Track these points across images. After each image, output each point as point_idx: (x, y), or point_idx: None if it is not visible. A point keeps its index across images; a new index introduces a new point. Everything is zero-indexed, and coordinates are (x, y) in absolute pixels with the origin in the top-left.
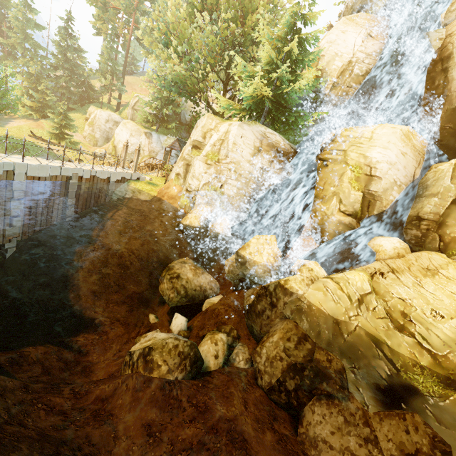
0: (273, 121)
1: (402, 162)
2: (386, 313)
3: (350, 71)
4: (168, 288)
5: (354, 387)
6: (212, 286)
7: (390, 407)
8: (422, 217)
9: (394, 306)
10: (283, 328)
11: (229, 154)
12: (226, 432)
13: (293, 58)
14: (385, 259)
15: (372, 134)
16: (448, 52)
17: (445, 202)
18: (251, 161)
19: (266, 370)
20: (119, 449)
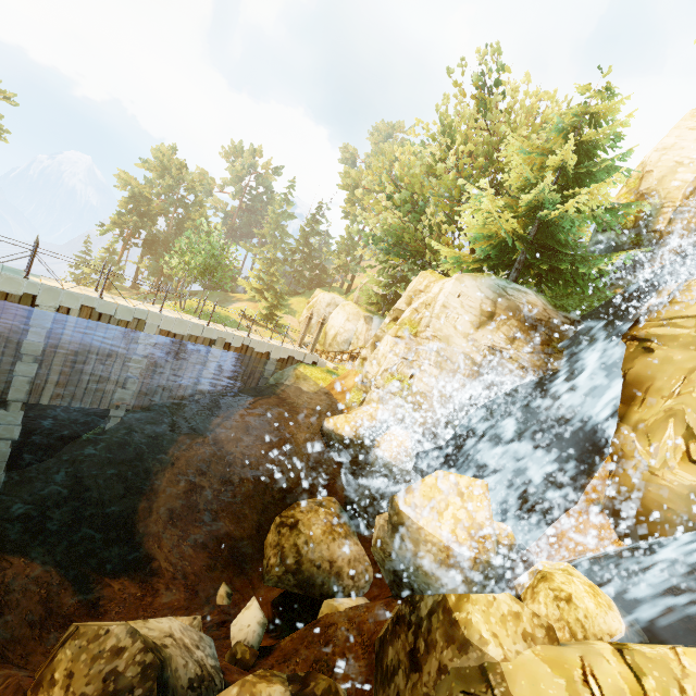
0: (540, 280)
1: None
2: None
3: None
4: (271, 542)
5: None
6: (356, 572)
7: None
8: None
9: None
10: None
11: (434, 322)
12: None
13: (568, 173)
14: None
15: None
16: None
17: None
18: (470, 334)
19: None
20: None
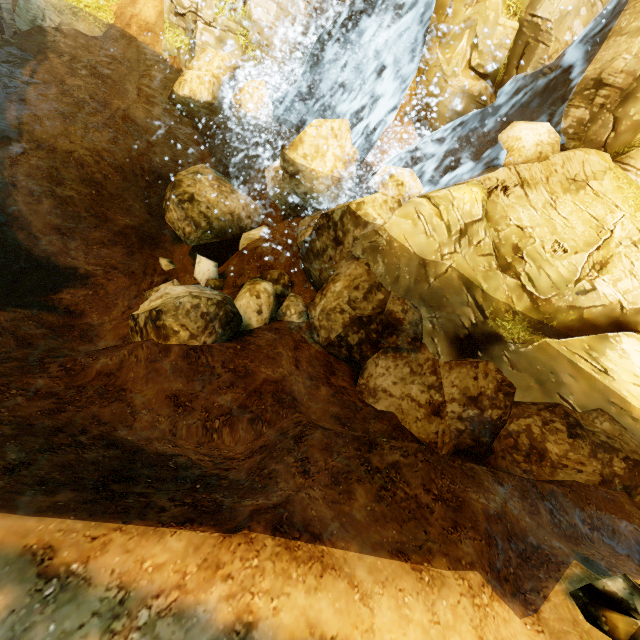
0: None
1: None
2: (493, 248)
3: None
4: (179, 218)
5: (429, 338)
6: (250, 213)
7: (464, 357)
8: (604, 82)
9: (507, 237)
10: (349, 274)
11: None
12: (272, 394)
13: None
14: (518, 164)
15: None
16: None
17: None
18: None
19: (324, 325)
20: (141, 422)
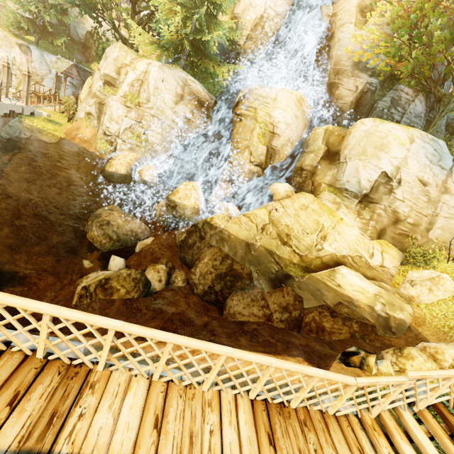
0: (192, 66)
1: (295, 124)
2: (277, 235)
3: (262, 27)
4: (99, 235)
5: (257, 281)
6: (143, 230)
7: (276, 288)
8: (303, 168)
9: (282, 230)
10: (211, 252)
11: (151, 98)
12: (178, 320)
13: None
14: (279, 199)
15: (276, 96)
16: (332, 31)
17: (317, 158)
18: (174, 109)
19: (200, 282)
20: None
